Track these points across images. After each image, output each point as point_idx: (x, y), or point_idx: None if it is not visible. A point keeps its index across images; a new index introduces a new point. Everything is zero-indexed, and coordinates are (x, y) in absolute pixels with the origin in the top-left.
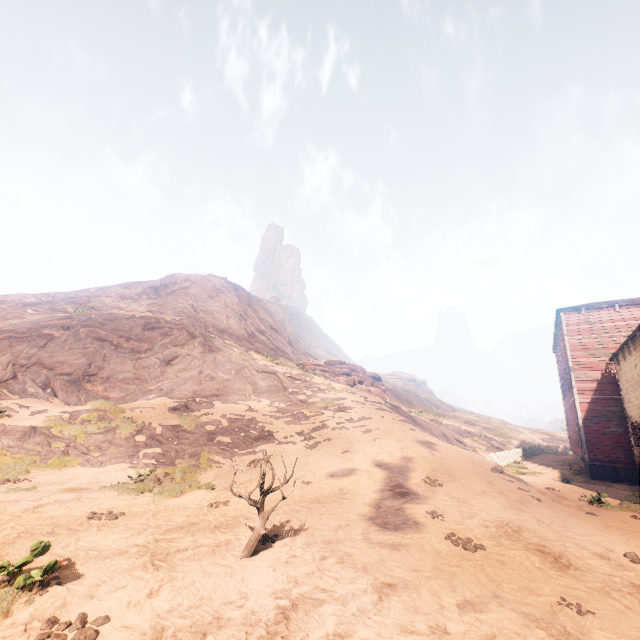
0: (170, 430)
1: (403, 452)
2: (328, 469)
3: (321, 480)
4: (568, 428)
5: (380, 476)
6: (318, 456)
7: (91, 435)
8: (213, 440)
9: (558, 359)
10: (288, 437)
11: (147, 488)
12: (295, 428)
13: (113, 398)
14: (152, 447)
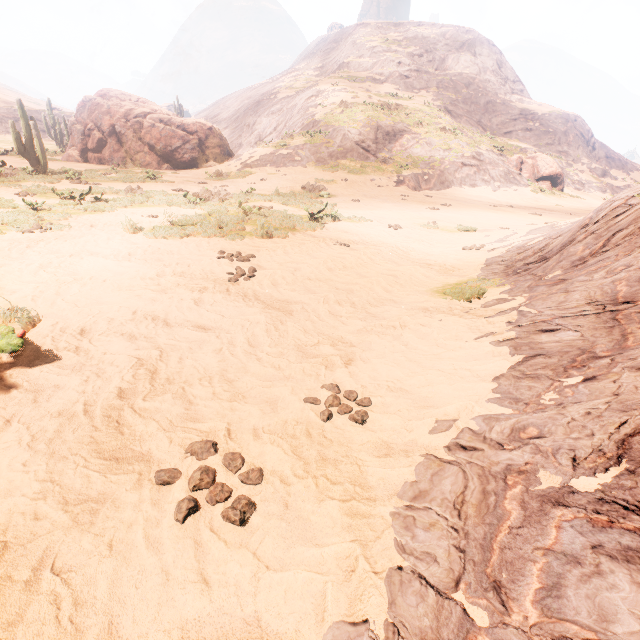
0: None
1: None
2: None
3: None
4: None
5: None
6: None
7: None
8: None
9: None
10: None
11: None
12: None
13: None
14: None
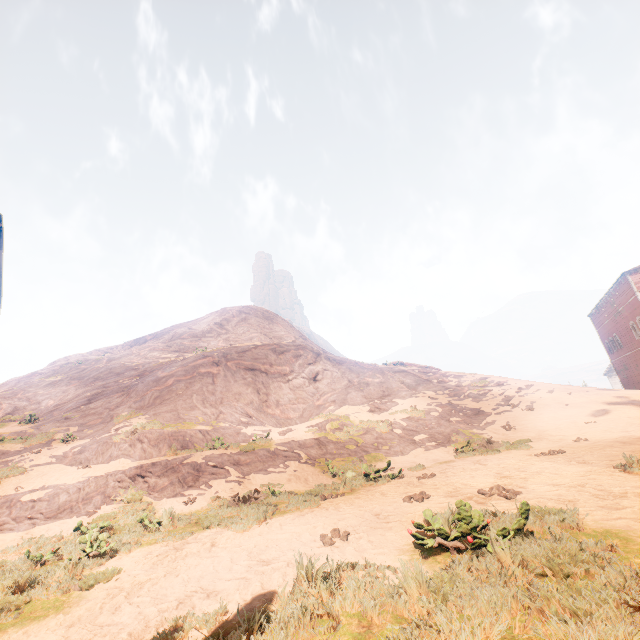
0: (410, 421)
1: (608, 395)
2: (582, 414)
3: (596, 419)
4: (624, 376)
5: (632, 407)
6: (551, 411)
7: (361, 436)
8: (451, 421)
9: (603, 319)
10: (495, 409)
11: (494, 449)
12: (488, 403)
13: (293, 418)
14: (415, 435)
